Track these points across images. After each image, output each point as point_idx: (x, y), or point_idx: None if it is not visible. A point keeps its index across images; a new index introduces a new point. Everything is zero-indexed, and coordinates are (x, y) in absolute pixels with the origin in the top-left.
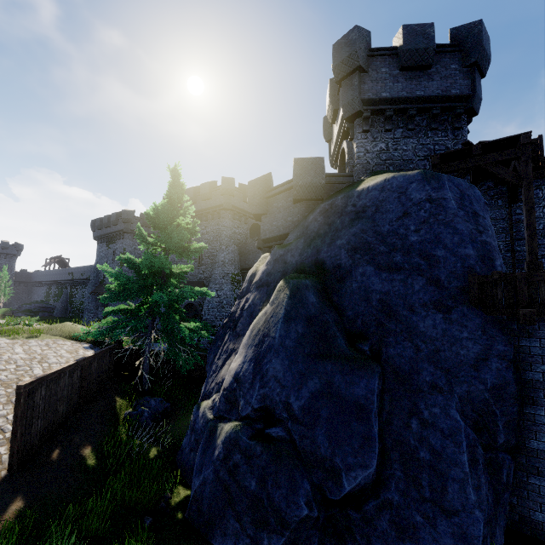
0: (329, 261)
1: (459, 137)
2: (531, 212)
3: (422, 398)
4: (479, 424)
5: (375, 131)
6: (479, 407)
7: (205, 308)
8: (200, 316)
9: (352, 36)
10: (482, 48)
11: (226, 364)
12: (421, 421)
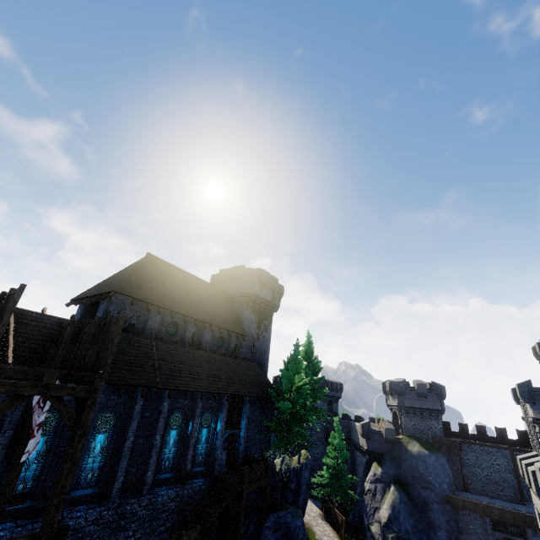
0: (405, 479)
1: (439, 423)
2: (462, 467)
3: (437, 530)
4: (450, 538)
5: (410, 416)
6: (449, 533)
7: None
8: None
9: (400, 384)
10: (442, 395)
11: (376, 513)
12: (437, 536)
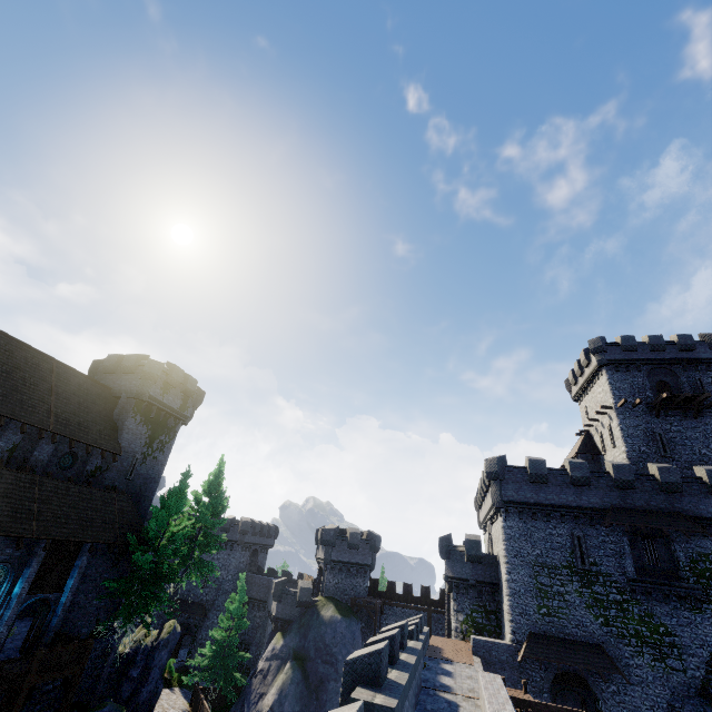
0: (307, 652)
1: (366, 580)
2: (375, 634)
3: None
4: None
5: (335, 572)
6: None
7: (204, 632)
8: (194, 637)
9: (332, 533)
10: (376, 547)
11: (260, 700)
12: None
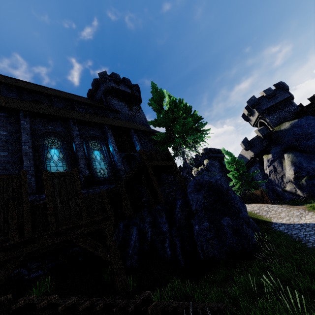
0: (291, 145)
1: (294, 105)
2: None
3: None
4: None
5: (271, 114)
6: None
7: None
8: None
9: (252, 99)
10: (286, 86)
11: (283, 179)
12: None
